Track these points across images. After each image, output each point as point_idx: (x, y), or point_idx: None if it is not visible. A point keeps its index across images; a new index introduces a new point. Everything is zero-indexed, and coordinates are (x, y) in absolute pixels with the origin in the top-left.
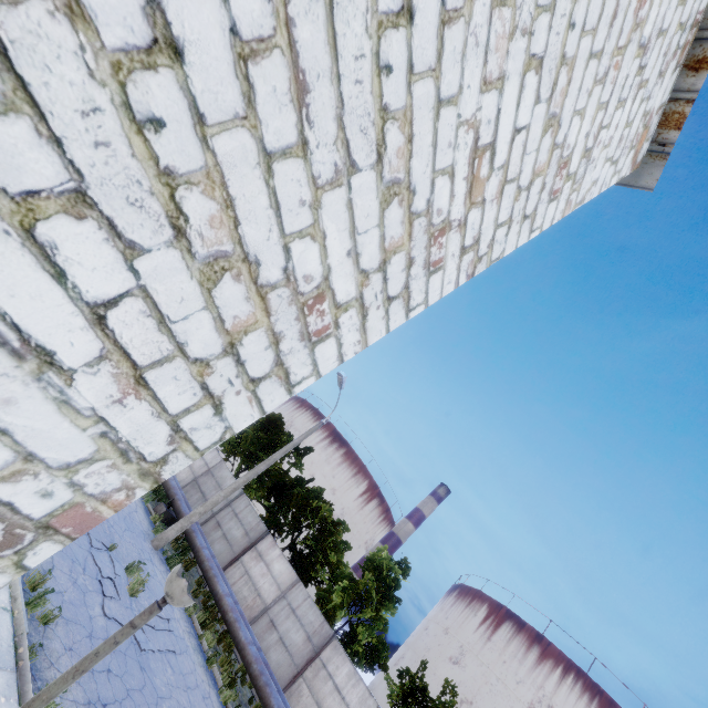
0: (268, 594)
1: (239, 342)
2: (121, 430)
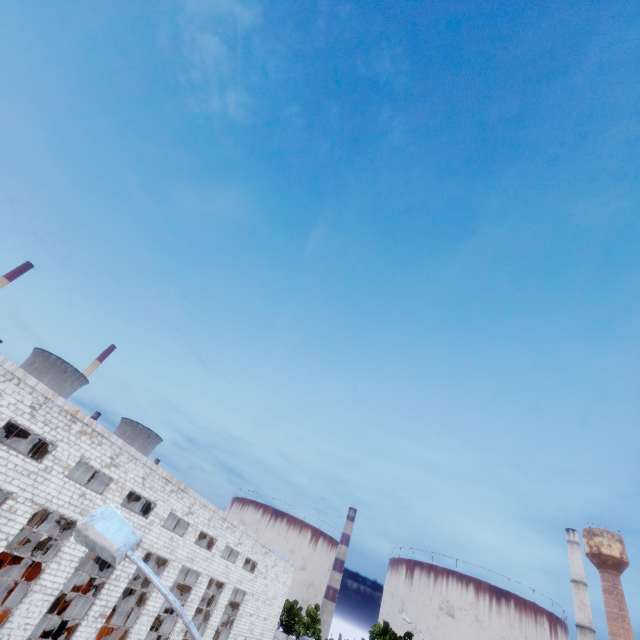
0: None
1: (272, 632)
2: None
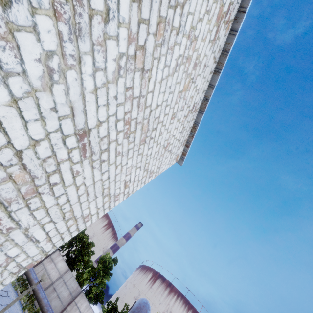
0: (54, 277)
1: (70, 228)
2: (44, 248)
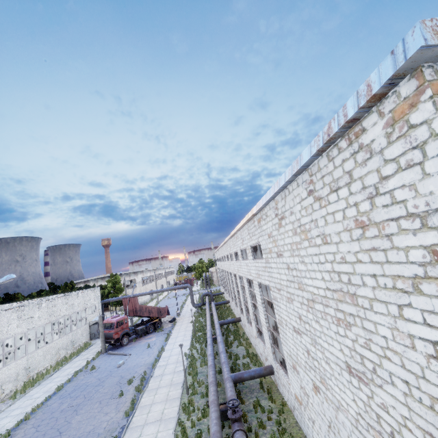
0: None
1: None
2: None
